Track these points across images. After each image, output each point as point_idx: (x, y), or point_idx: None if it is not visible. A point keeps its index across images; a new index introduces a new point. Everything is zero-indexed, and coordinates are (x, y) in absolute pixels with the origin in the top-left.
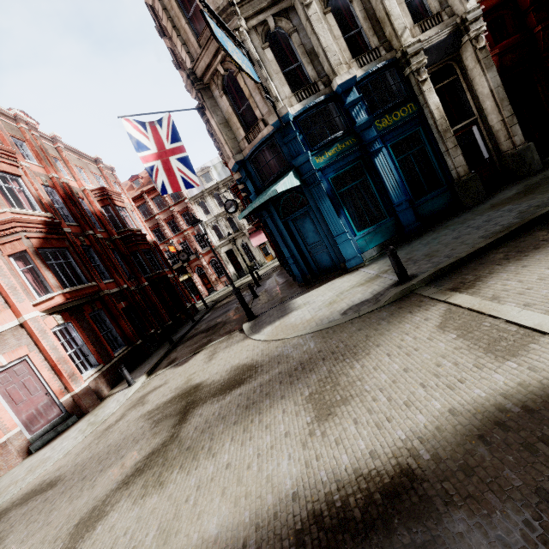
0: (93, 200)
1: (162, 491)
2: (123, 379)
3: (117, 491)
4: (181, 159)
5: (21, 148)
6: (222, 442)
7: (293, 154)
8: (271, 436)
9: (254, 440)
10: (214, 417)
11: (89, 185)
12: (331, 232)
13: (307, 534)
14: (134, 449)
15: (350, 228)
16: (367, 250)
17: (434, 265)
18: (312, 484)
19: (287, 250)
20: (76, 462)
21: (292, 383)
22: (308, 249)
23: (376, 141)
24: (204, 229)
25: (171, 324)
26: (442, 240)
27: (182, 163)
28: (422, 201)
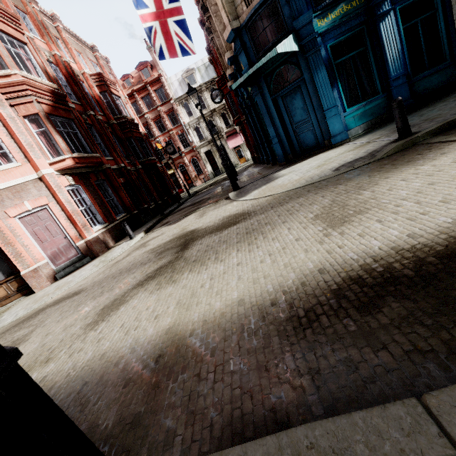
0: (91, 84)
1: (176, 285)
2: (125, 237)
3: (134, 289)
4: (178, 22)
5: (24, 21)
6: (228, 253)
7: (295, 15)
8: (280, 243)
9: (262, 247)
10: (214, 243)
11: (88, 70)
12: (321, 107)
13: (347, 291)
14: (143, 268)
15: (340, 103)
16: (354, 127)
17: (440, 122)
18: (341, 262)
19: (273, 129)
20: (94, 281)
21: (292, 213)
22: (293, 128)
23: (385, 1)
24: (187, 130)
25: (160, 204)
26: (442, 108)
27: (179, 26)
28: (420, 77)
